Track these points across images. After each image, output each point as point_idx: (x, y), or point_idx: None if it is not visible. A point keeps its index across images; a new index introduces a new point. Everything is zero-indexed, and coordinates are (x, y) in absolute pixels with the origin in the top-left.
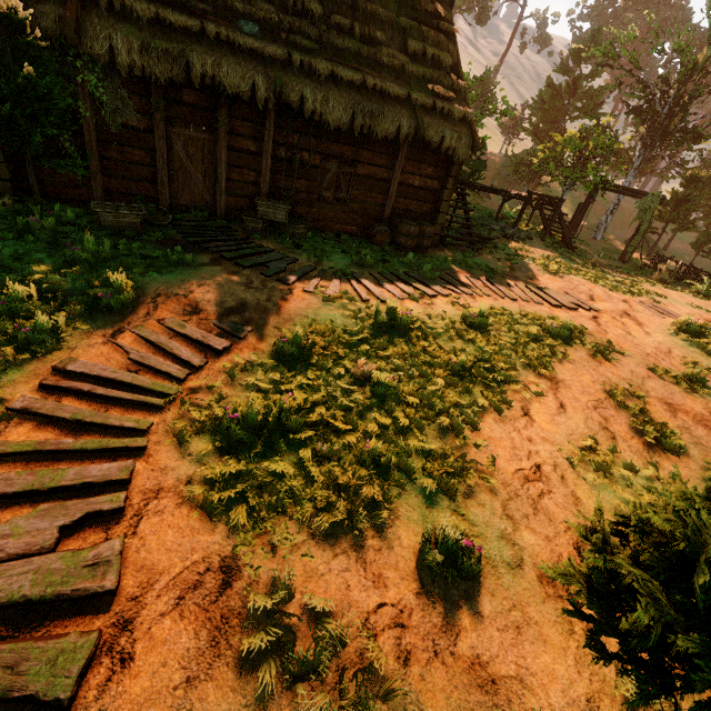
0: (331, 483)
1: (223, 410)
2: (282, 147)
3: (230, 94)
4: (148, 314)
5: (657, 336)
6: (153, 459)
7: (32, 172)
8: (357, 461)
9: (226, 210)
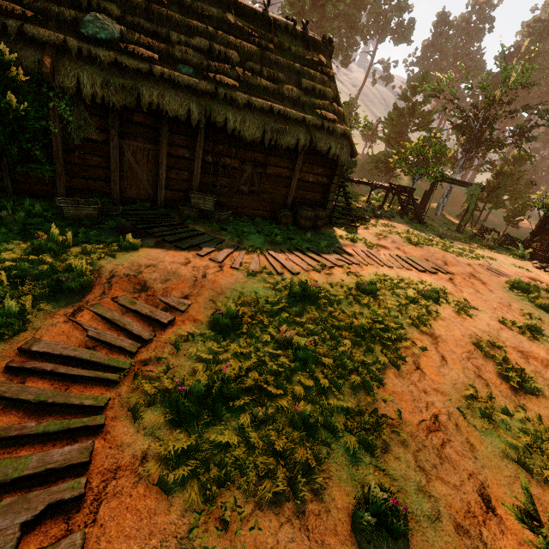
0: (270, 448)
1: (171, 381)
2: (210, 154)
3: (171, 117)
4: (103, 293)
5: (498, 292)
6: (111, 435)
7: (7, 175)
8: (289, 423)
9: (165, 201)
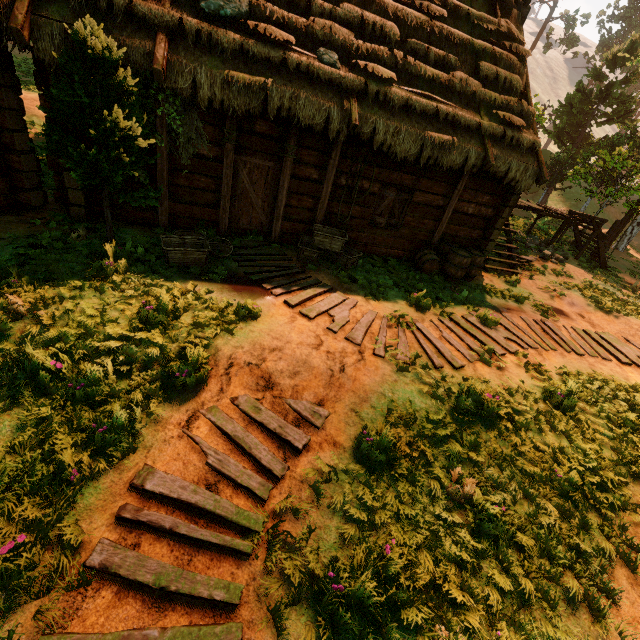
0: None
1: (317, 558)
2: (344, 175)
3: (303, 126)
4: (221, 391)
5: None
6: None
7: (108, 206)
8: None
9: (280, 233)
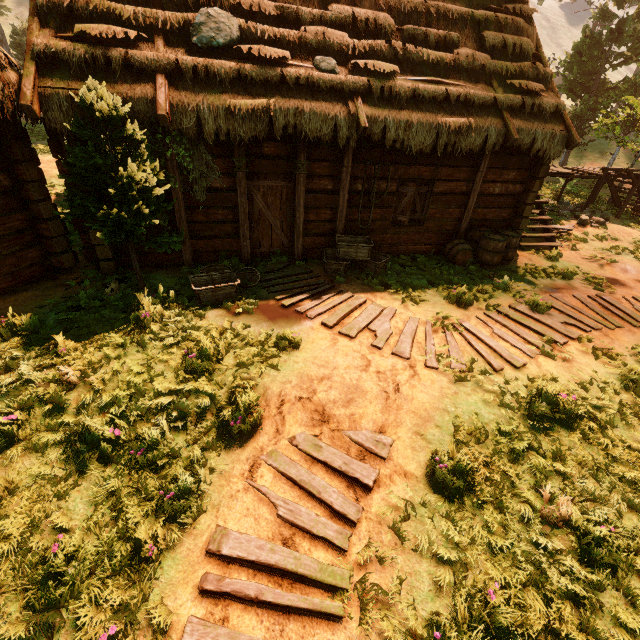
0: None
1: (415, 612)
2: (359, 180)
3: (311, 140)
4: (277, 432)
5: None
6: None
7: (135, 257)
8: None
9: (302, 250)
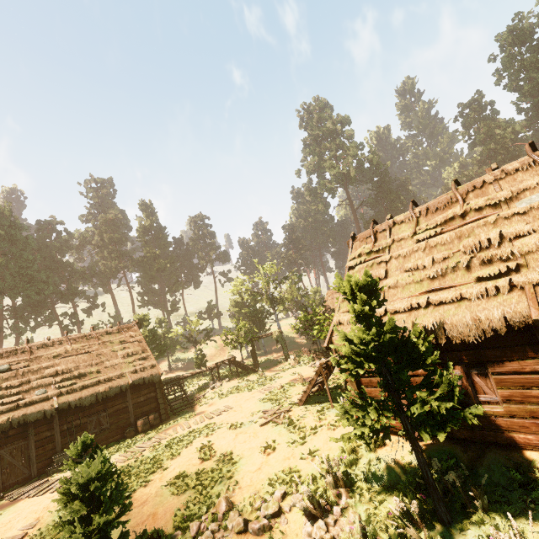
0: None
1: None
2: (65, 425)
3: (33, 421)
4: None
5: (251, 406)
6: None
7: None
8: None
9: (38, 471)
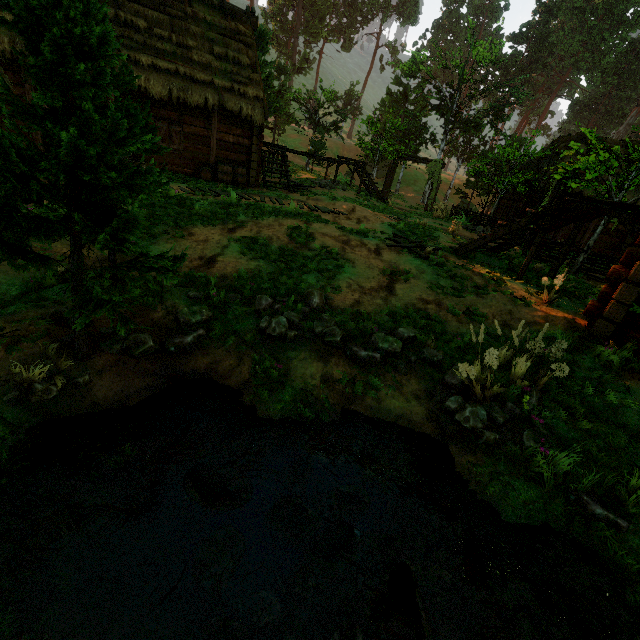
0: None
1: None
2: None
3: None
4: None
5: (373, 224)
6: None
7: None
8: None
9: None
